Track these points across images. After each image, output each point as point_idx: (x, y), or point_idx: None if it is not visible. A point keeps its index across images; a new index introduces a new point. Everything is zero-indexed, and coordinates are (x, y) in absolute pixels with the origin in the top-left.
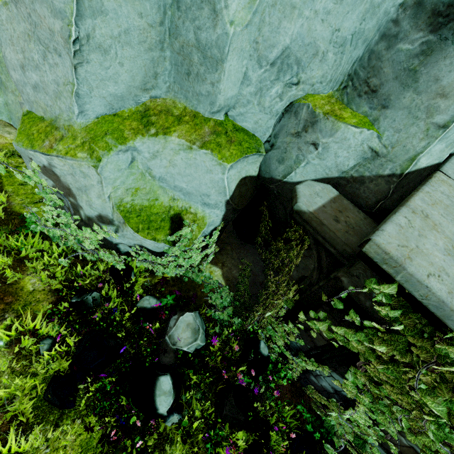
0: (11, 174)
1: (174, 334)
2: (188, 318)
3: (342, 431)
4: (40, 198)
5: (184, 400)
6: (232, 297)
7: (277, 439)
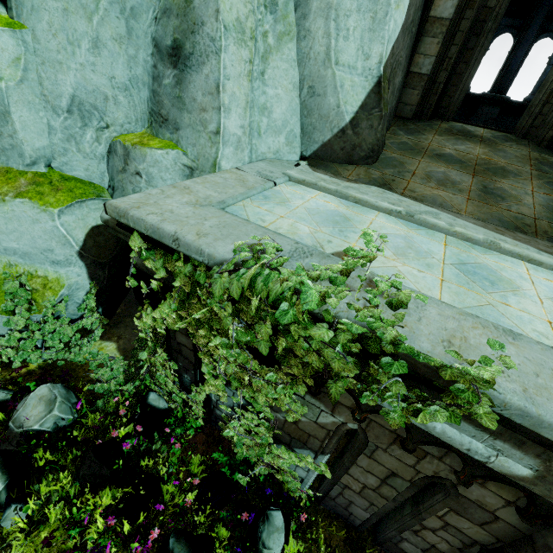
0: None
1: (20, 415)
2: (41, 392)
3: (253, 453)
4: None
5: (37, 490)
6: (126, 366)
7: (175, 492)
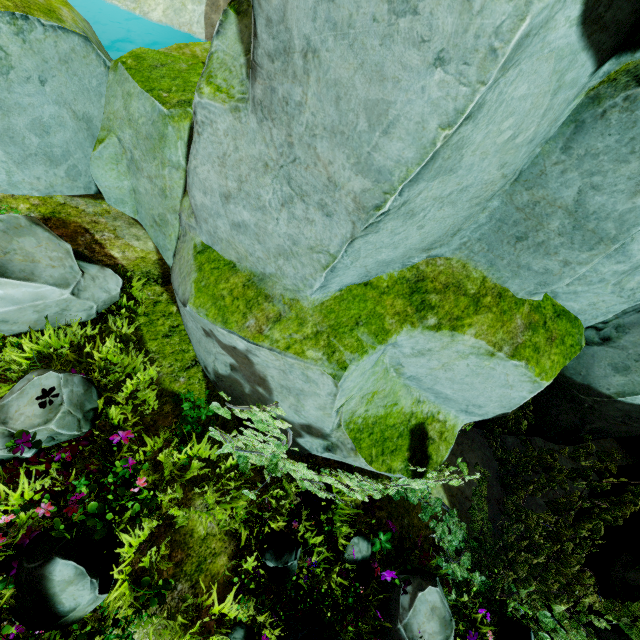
0: (151, 317)
1: (411, 623)
2: (432, 598)
3: None
4: (191, 360)
5: None
6: (464, 531)
7: None
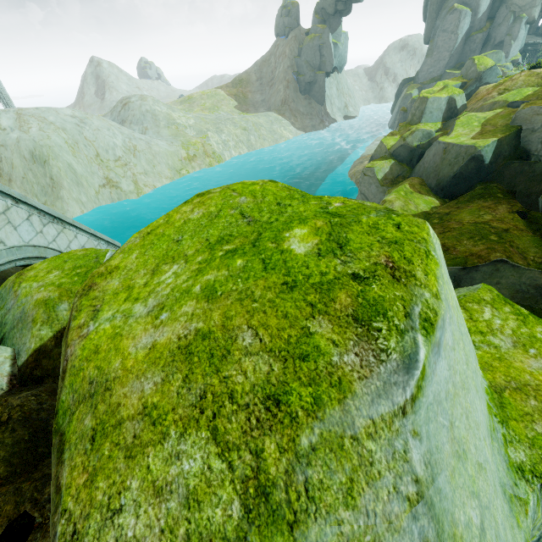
0: None
1: None
2: None
3: None
4: None
5: None
6: None
7: None
